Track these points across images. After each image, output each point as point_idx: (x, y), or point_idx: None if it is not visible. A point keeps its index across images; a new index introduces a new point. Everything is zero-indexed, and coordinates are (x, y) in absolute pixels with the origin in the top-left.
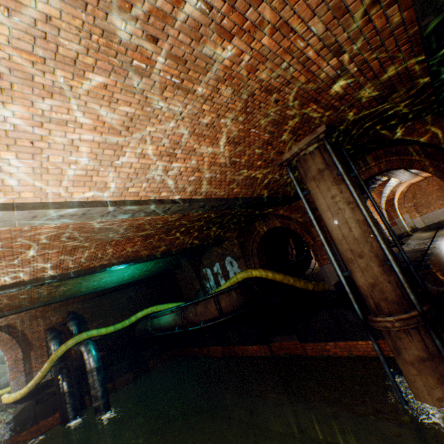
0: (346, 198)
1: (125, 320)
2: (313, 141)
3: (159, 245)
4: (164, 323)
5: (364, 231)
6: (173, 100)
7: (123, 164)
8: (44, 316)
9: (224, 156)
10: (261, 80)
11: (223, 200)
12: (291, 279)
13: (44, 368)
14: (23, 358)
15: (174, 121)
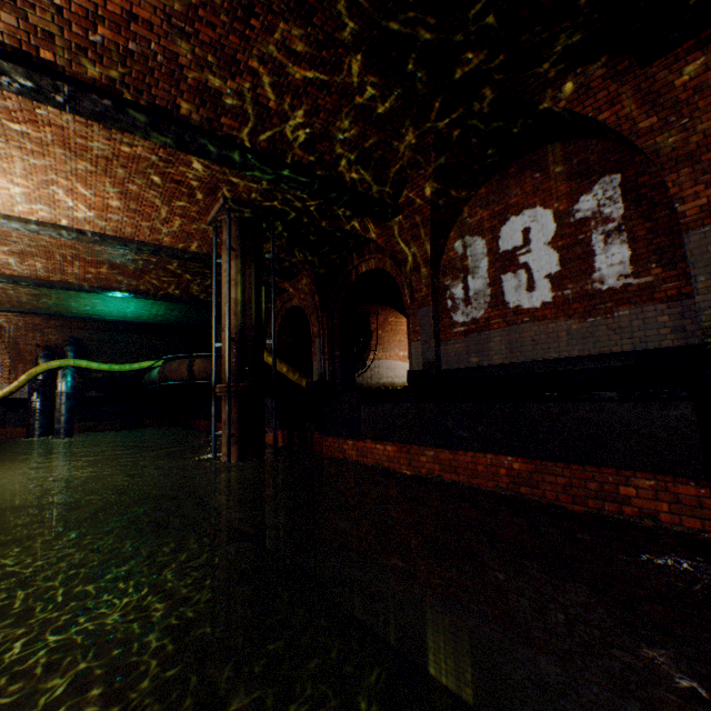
0: (232, 274)
1: (127, 364)
2: (225, 210)
3: (138, 282)
4: (154, 376)
5: (232, 309)
6: (13, 151)
7: (1, 187)
8: (43, 331)
9: (118, 202)
10: (85, 150)
11: (153, 245)
12: (285, 368)
13: (21, 379)
14: (10, 366)
15: (28, 164)
